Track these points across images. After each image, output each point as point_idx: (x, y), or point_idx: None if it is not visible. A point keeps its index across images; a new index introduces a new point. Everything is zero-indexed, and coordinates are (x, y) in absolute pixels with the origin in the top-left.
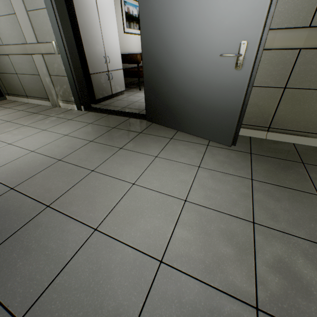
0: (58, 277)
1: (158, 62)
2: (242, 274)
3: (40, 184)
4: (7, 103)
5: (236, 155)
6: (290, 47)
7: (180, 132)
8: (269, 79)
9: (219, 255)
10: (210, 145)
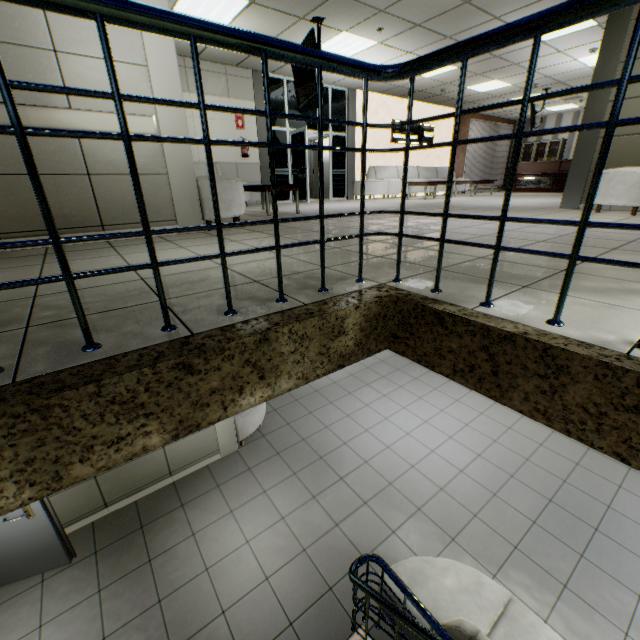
0: None
1: None
2: None
3: None
4: None
5: (81, 568)
6: None
7: None
8: None
9: None
10: (47, 578)
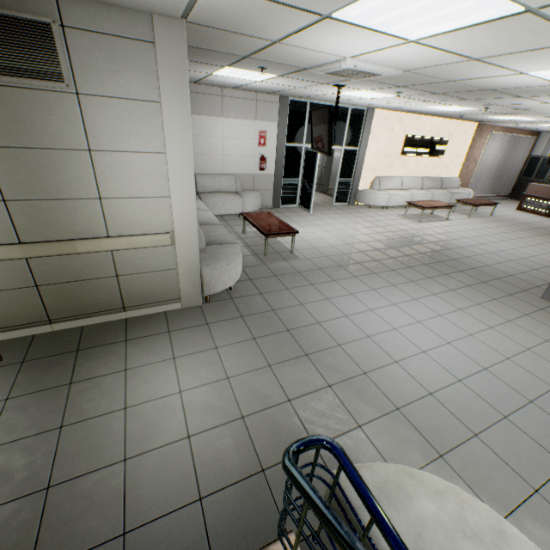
0: None
1: None
2: None
3: None
4: None
5: (2, 373)
6: (12, 258)
7: None
8: (15, 282)
9: None
10: None
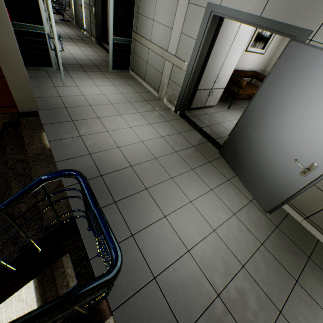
0: (147, 228)
1: (252, 127)
2: (221, 280)
3: (144, 171)
4: (129, 78)
5: (265, 221)
6: None
7: (237, 177)
8: None
9: (215, 266)
10: (252, 202)
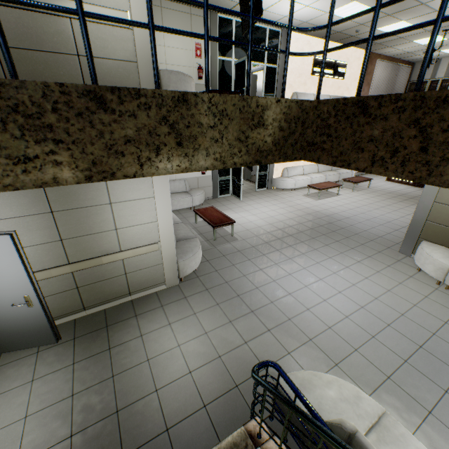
0: None
1: None
2: (66, 427)
3: None
4: None
5: (64, 347)
6: (65, 273)
7: (6, 352)
8: (65, 287)
9: (53, 430)
10: (41, 350)
